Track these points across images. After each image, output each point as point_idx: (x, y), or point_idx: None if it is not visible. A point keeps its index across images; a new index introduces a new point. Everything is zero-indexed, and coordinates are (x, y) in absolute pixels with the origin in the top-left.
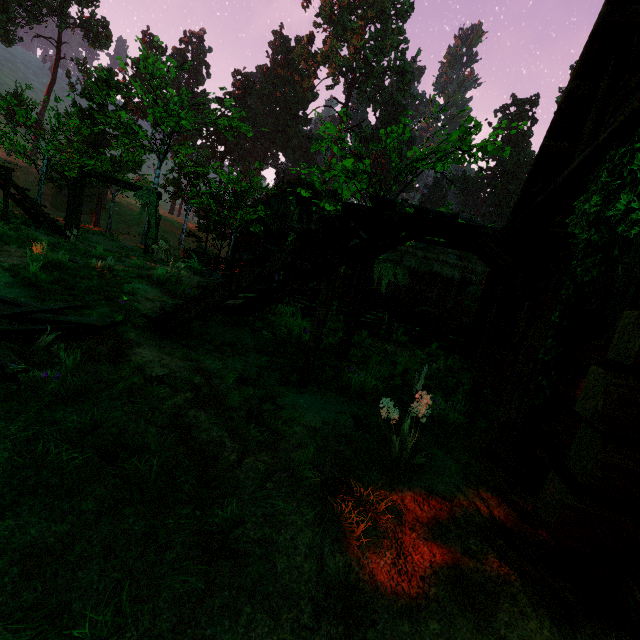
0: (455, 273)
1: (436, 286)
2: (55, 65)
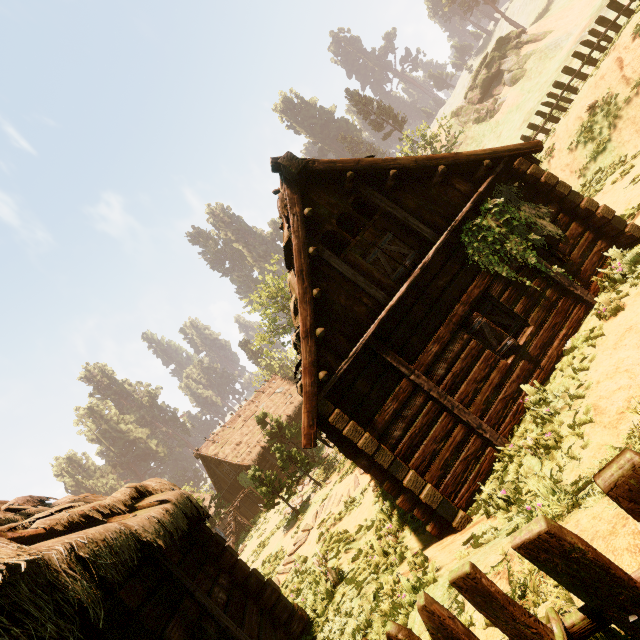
0: None
1: None
2: None
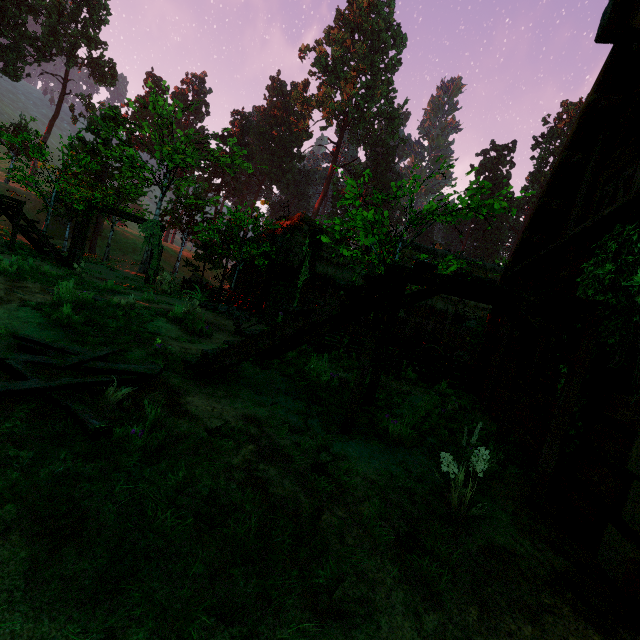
0: (449, 307)
1: (431, 319)
2: (60, 99)
